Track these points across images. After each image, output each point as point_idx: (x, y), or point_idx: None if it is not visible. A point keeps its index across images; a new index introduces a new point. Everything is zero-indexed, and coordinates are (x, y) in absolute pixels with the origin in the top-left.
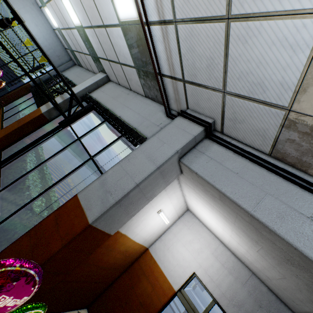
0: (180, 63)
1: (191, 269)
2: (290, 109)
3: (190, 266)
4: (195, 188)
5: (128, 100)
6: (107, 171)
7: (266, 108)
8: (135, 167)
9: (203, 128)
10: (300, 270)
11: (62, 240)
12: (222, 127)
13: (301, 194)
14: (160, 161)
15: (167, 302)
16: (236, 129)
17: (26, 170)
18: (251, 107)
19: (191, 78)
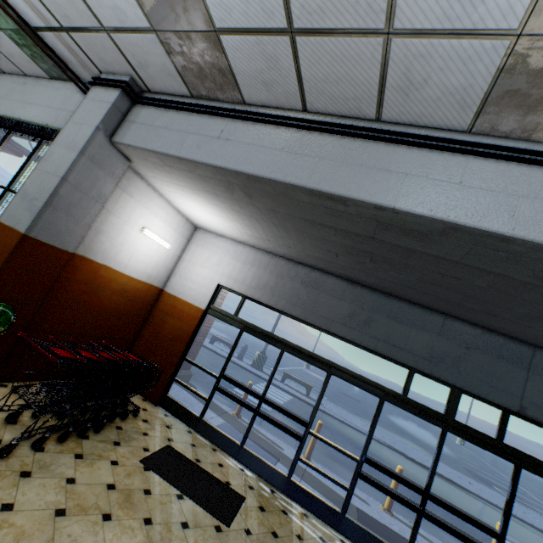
0: (41, 3)
1: (215, 283)
2: (154, 29)
3: (213, 281)
4: (153, 172)
5: (28, 94)
6: (25, 183)
7: (144, 37)
8: (55, 164)
9: (120, 91)
10: (235, 191)
11: (0, 260)
12: (144, 83)
13: (215, 122)
14: (81, 145)
15: (199, 325)
16: (153, 79)
17: None
18: (136, 41)
19: (68, 23)
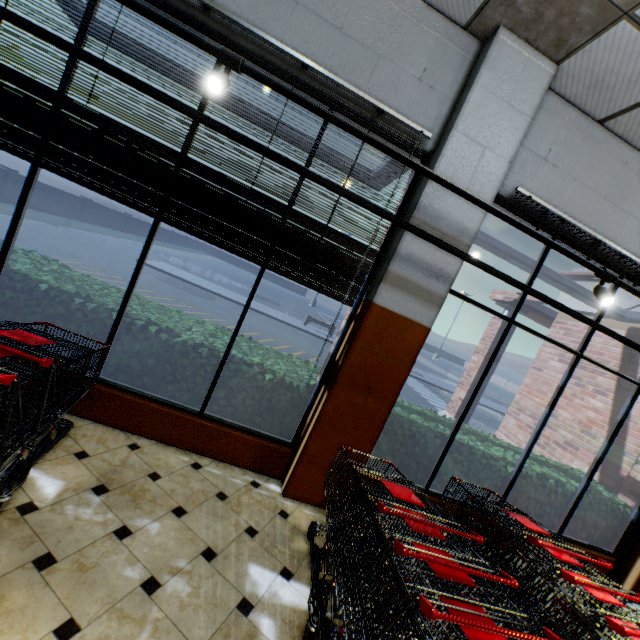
0: None
1: None
2: None
3: None
4: None
5: None
6: None
7: None
8: None
9: None
10: None
11: None
12: None
13: None
14: None
15: None
16: None
17: (495, 458)
18: None
19: None
